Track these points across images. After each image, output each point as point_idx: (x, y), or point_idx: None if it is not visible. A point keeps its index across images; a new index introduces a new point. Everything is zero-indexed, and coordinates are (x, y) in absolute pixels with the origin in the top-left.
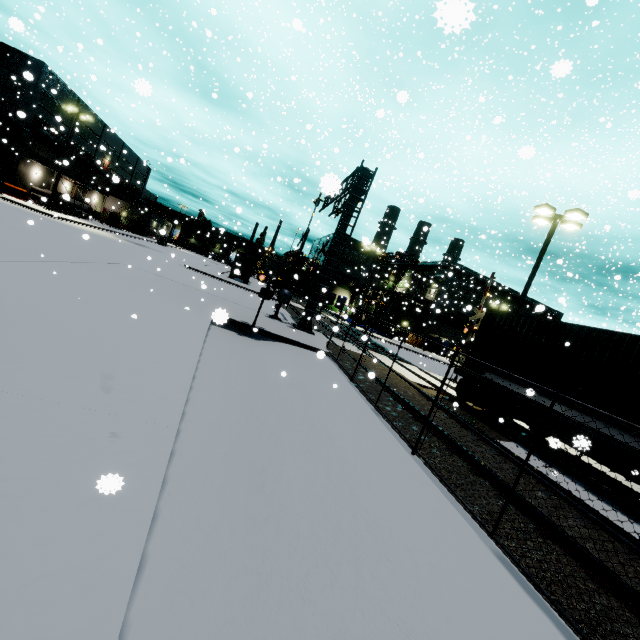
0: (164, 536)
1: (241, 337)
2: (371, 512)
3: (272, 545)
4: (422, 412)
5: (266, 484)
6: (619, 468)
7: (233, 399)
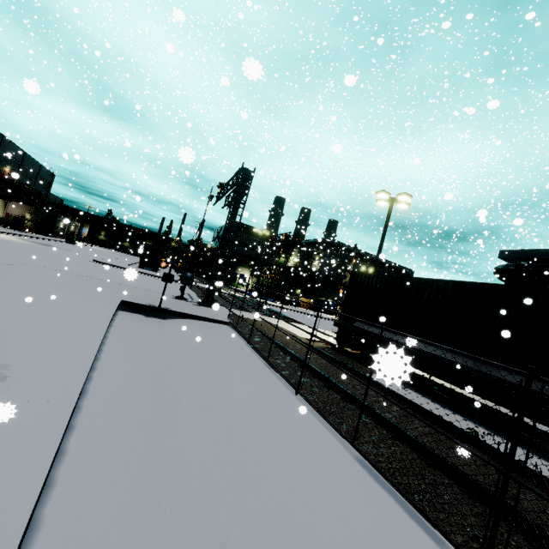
0: (62, 499)
1: (148, 318)
2: (255, 444)
3: (168, 487)
4: (307, 360)
5: (165, 439)
6: (449, 379)
7: (137, 372)
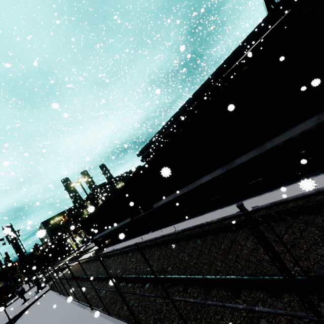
0: None
1: None
2: None
3: None
4: (76, 273)
5: None
6: (112, 236)
7: None
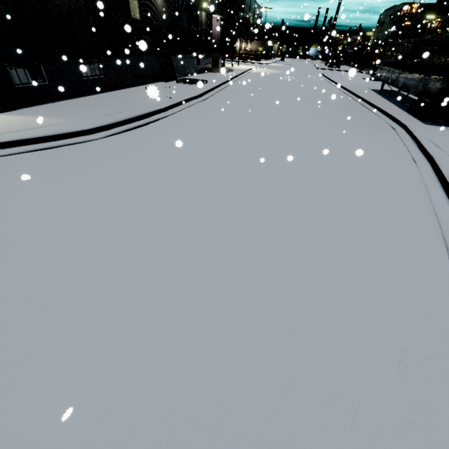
0: None
1: None
2: None
3: None
4: None
5: None
6: None
7: None
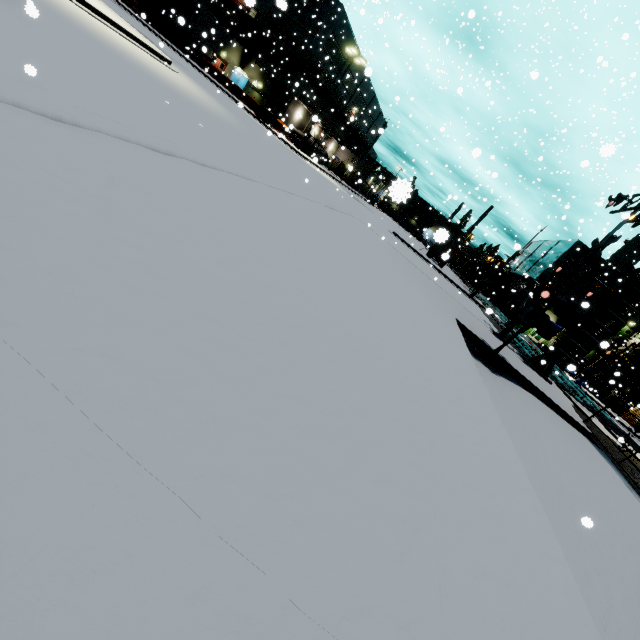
0: None
1: (476, 362)
2: None
3: None
4: None
5: None
6: None
7: None
